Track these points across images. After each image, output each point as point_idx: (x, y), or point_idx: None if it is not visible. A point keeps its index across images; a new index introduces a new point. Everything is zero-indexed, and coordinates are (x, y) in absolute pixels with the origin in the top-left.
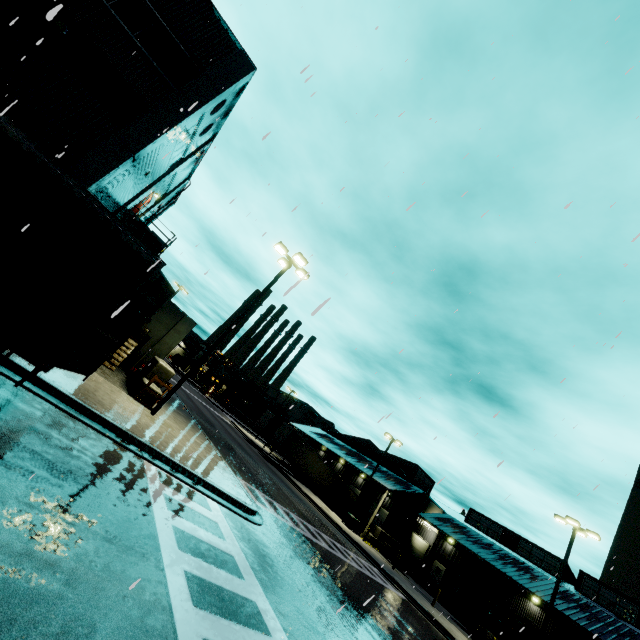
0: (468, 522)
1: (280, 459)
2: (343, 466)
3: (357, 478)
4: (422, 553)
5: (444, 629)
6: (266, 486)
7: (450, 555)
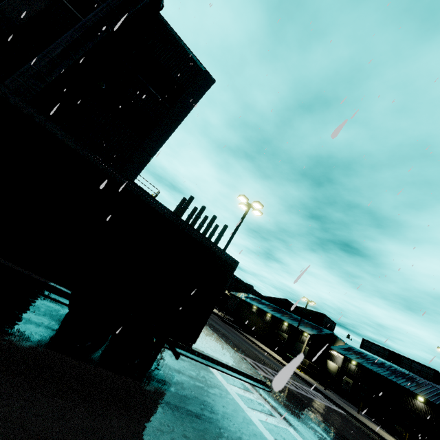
0: (362, 348)
1: (227, 317)
2: (271, 318)
3: (282, 326)
4: (334, 372)
5: (375, 432)
6: (243, 350)
7: (354, 372)
